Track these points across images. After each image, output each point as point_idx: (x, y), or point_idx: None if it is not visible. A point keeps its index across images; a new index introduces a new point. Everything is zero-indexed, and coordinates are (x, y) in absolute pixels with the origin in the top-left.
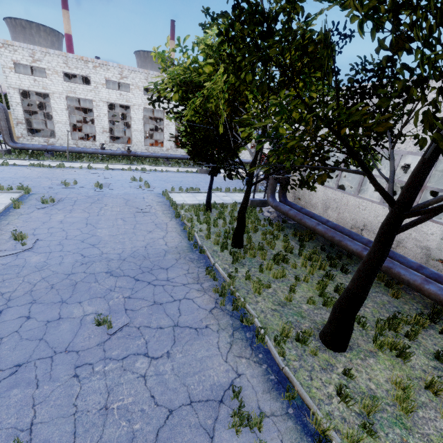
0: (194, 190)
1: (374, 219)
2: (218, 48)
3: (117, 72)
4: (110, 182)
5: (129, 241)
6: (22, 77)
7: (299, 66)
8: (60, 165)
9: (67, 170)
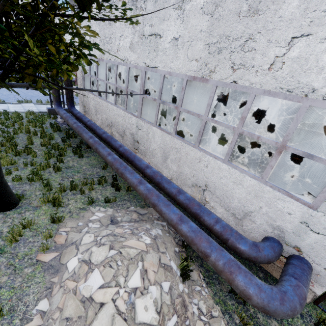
0: None
1: (114, 117)
2: None
3: None
4: None
5: None
6: None
7: None
8: None
9: None
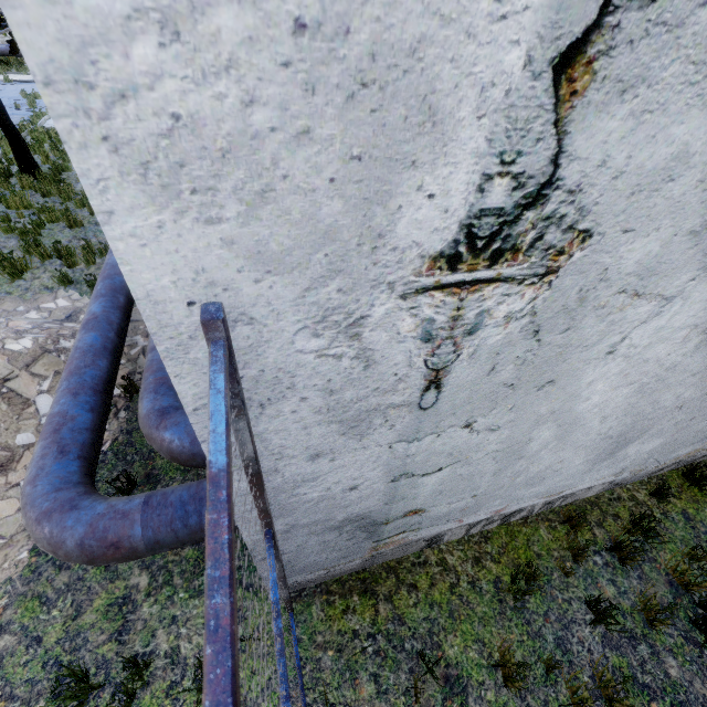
0: None
1: None
2: None
3: None
4: None
5: None
6: None
7: None
8: None
9: None
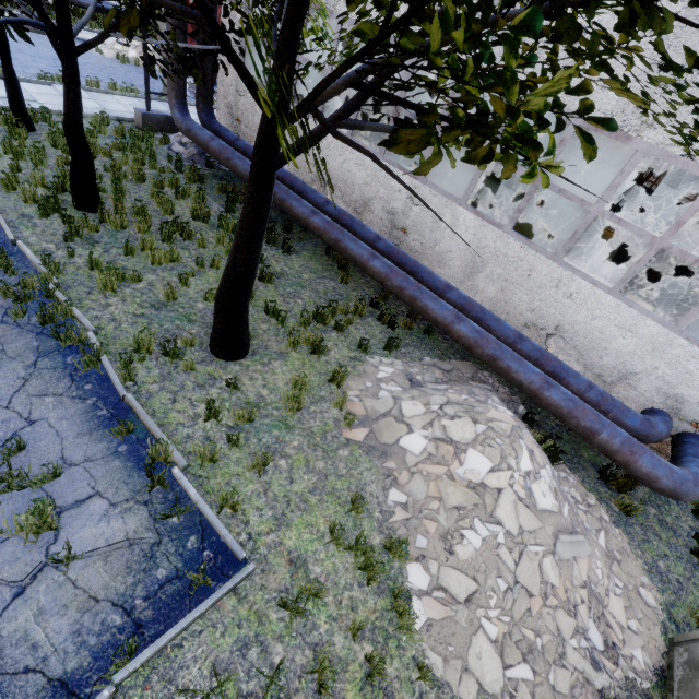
0: None
1: (340, 165)
2: None
3: None
4: None
5: None
6: None
7: None
8: None
9: None
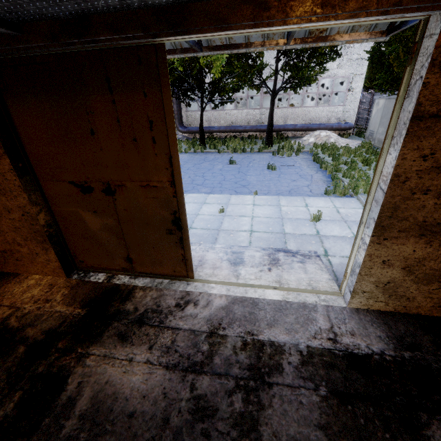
0: None
1: (235, 118)
2: None
3: None
4: None
5: None
6: None
7: None
8: None
9: None
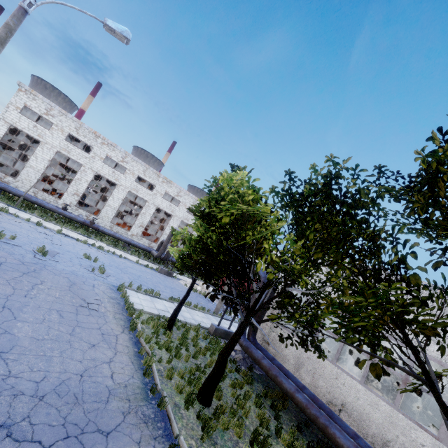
0: (154, 293)
1: (354, 400)
2: (292, 202)
3: (121, 155)
4: (57, 250)
5: (59, 358)
6: (24, 118)
7: (358, 246)
8: (4, 208)
9: (9, 217)
